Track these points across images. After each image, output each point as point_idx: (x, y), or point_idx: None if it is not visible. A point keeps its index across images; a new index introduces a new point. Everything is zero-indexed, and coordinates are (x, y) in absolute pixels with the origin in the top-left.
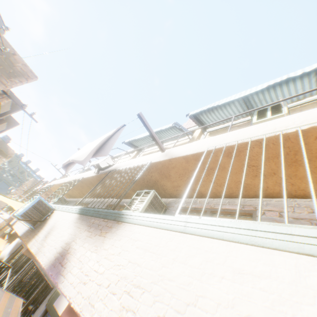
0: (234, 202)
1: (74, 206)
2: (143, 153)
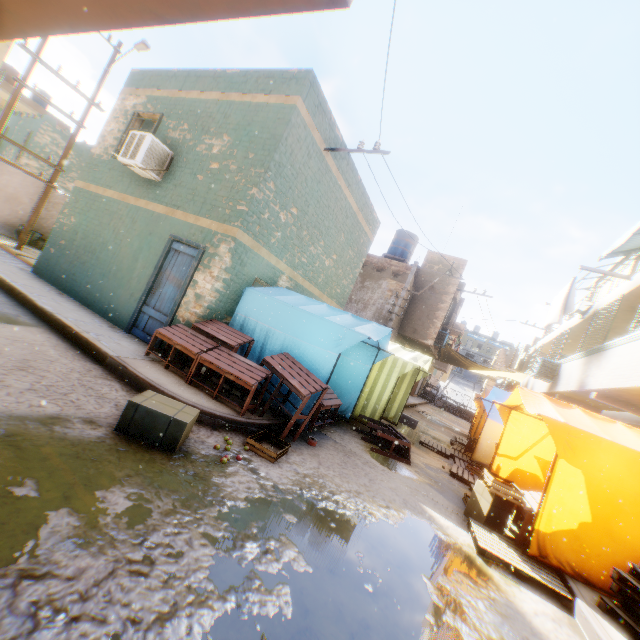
0: None
1: None
2: None
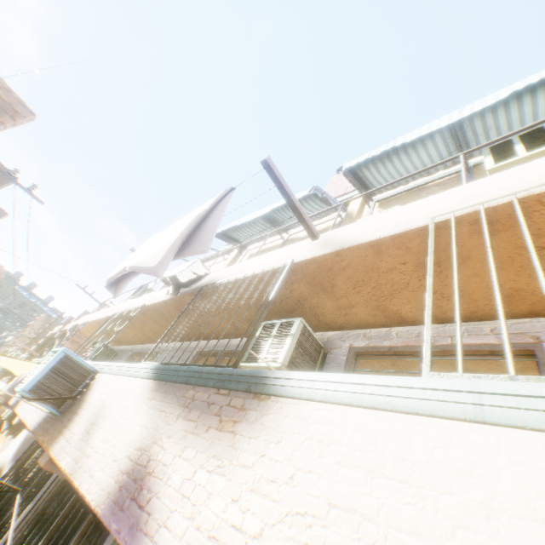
0: (480, 330)
1: (129, 359)
2: (251, 252)
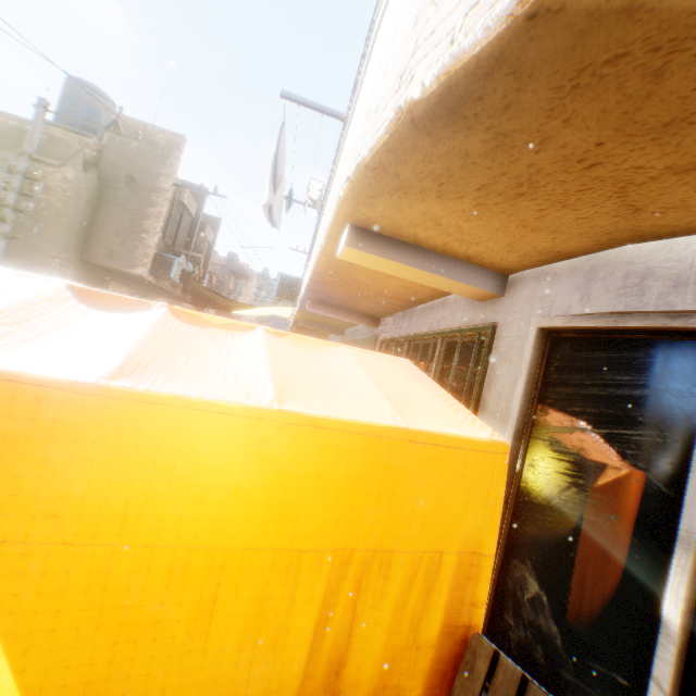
0: None
1: None
2: None
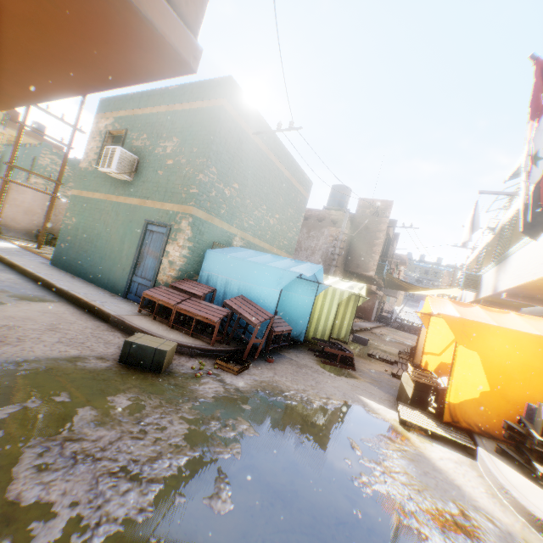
0: None
1: None
2: None
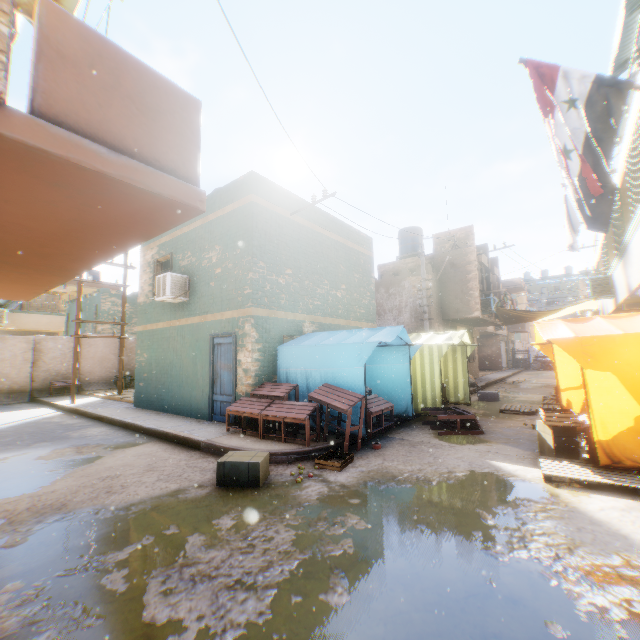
0: None
1: None
2: None
